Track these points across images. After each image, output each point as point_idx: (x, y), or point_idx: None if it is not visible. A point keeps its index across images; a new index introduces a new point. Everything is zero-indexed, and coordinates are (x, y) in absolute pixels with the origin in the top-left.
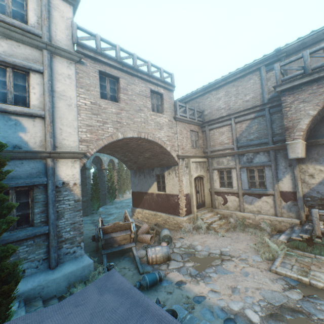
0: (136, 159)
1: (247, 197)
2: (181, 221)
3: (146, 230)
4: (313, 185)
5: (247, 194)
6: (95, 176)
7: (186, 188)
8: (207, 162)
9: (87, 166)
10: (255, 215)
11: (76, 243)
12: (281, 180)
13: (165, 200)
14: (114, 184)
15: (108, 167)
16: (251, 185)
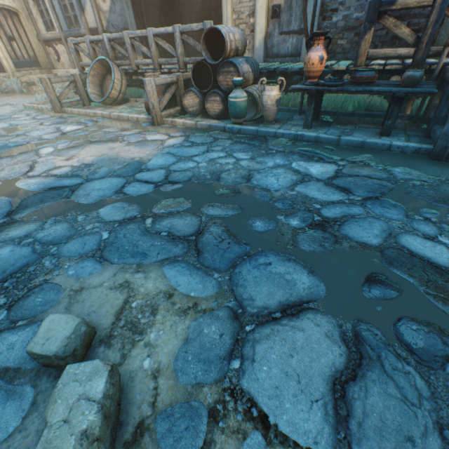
0: None
1: None
2: None
3: None
4: (108, 14)
5: None
6: None
7: None
8: None
9: None
10: None
11: None
12: (86, 11)
13: None
14: None
15: None
16: (70, 23)
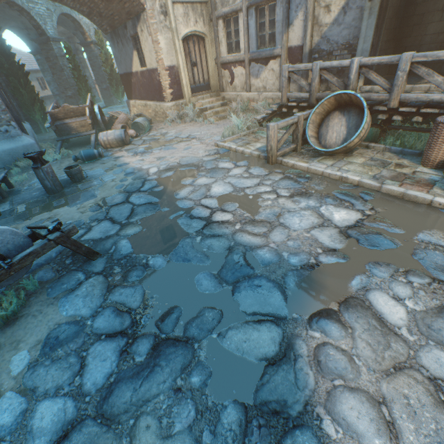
0: (97, 7)
1: (254, 66)
2: (166, 109)
3: (124, 121)
4: (326, 27)
5: (255, 61)
6: (70, 54)
7: (167, 57)
8: (210, 4)
9: (51, 34)
10: (260, 94)
11: (4, 122)
12: (292, 26)
13: (149, 82)
14: (115, 70)
15: (96, 38)
16: (261, 42)
